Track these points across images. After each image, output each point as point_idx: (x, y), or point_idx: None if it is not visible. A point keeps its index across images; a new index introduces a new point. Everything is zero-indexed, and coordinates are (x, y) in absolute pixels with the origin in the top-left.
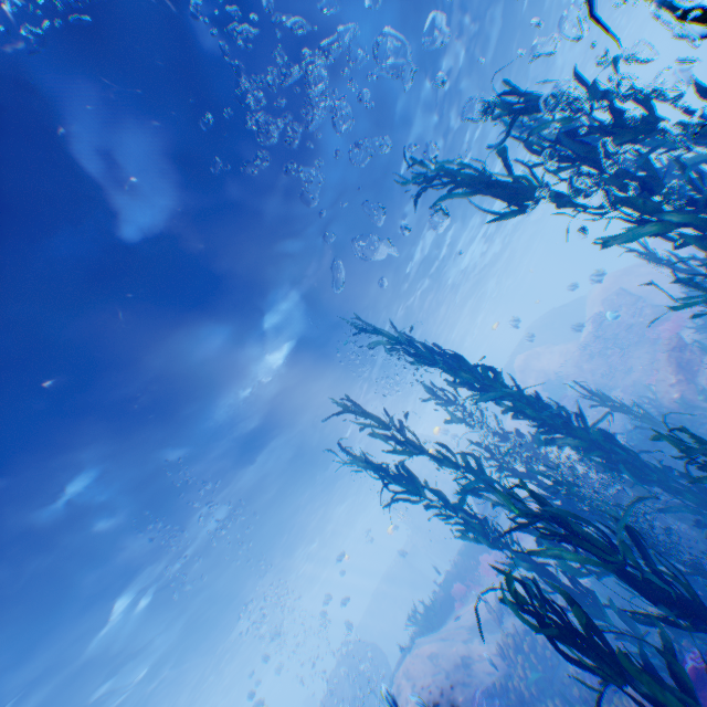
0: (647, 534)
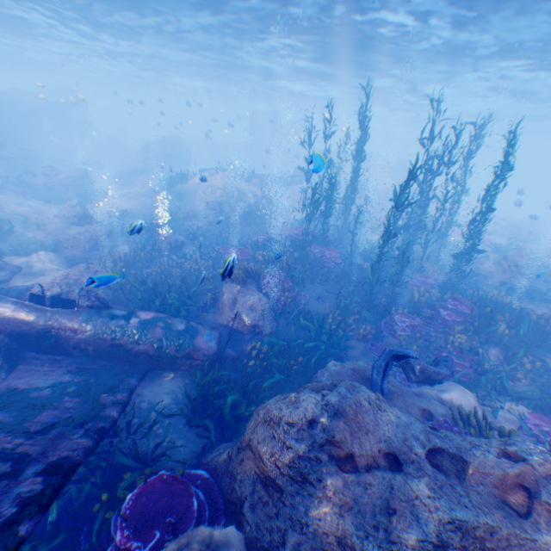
0: (331, 215)
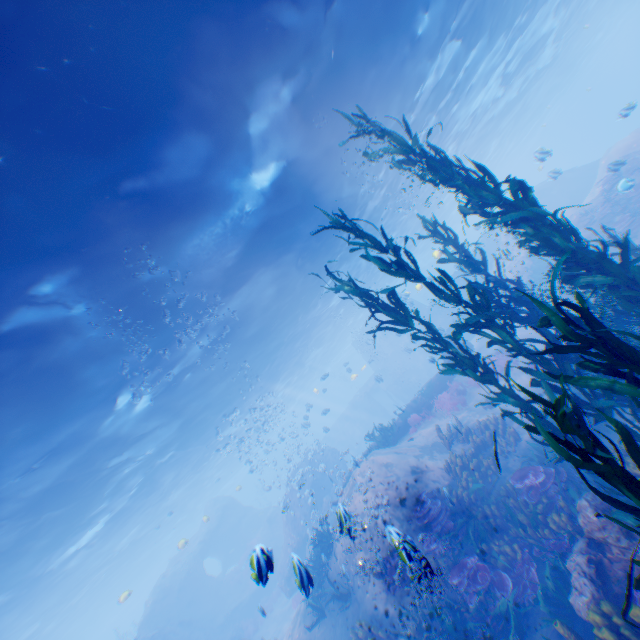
0: None
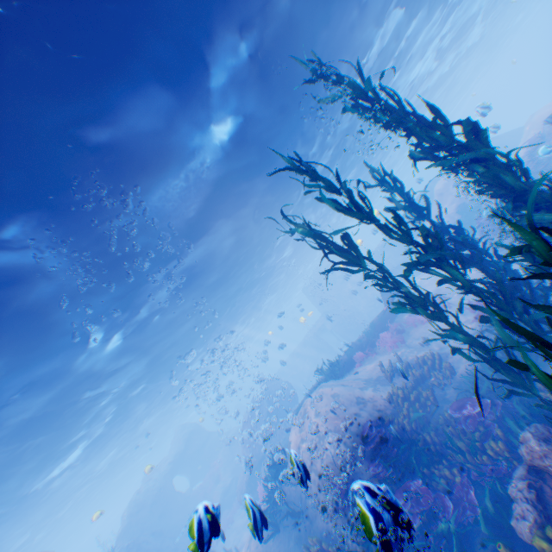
0: None
